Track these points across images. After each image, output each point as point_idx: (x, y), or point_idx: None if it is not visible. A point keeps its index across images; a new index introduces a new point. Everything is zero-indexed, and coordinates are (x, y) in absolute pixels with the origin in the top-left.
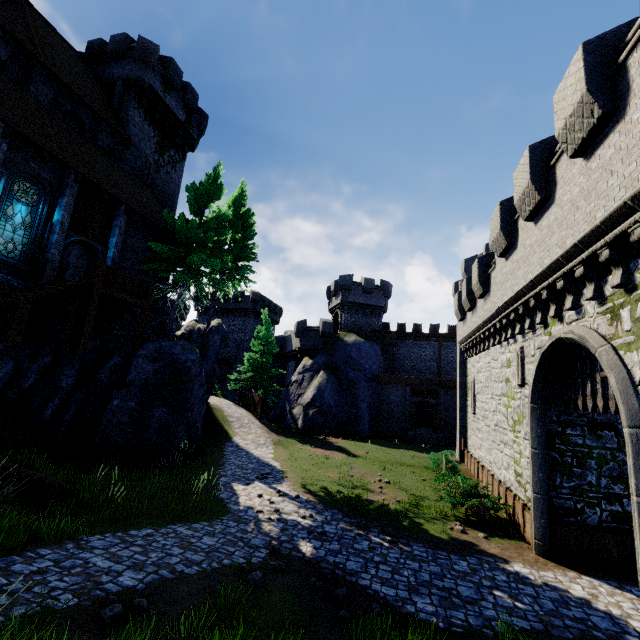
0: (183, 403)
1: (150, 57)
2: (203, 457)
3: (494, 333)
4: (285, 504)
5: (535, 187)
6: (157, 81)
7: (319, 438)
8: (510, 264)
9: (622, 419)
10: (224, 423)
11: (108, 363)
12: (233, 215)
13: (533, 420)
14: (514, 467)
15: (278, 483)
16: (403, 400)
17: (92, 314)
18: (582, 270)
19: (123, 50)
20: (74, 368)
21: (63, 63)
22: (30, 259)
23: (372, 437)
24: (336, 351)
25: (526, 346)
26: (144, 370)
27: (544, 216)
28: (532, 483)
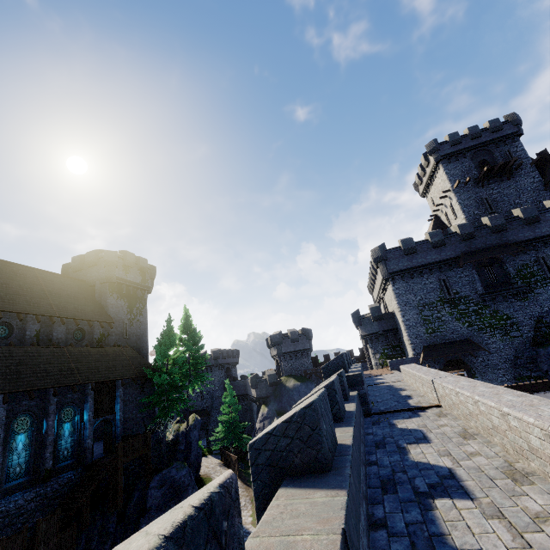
0: None
1: (114, 261)
2: None
3: None
4: None
5: None
6: (120, 271)
7: None
8: None
9: None
10: None
11: (133, 499)
12: (187, 340)
13: None
14: None
15: None
16: None
17: (121, 481)
18: None
19: (96, 261)
20: (115, 514)
21: (65, 299)
22: (76, 453)
23: None
24: (282, 397)
25: None
26: (156, 497)
27: None
28: None
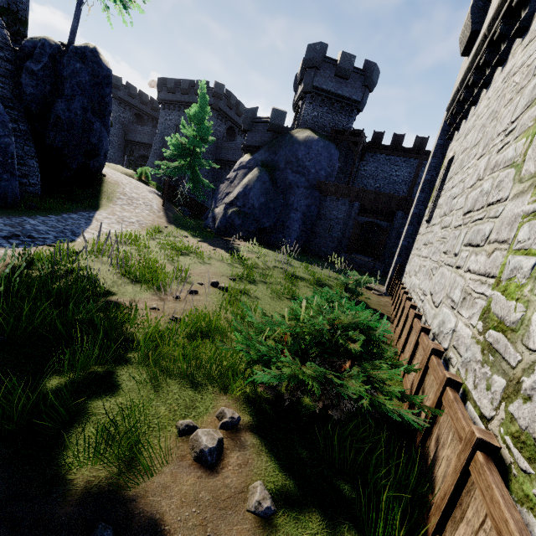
0: None
1: None
2: None
3: None
4: None
5: None
6: None
7: (227, 239)
8: None
9: None
10: (106, 197)
11: None
12: None
13: None
14: (487, 301)
15: (4, 246)
16: (347, 217)
17: None
18: None
19: None
20: None
21: None
22: None
23: (295, 252)
24: (281, 148)
25: None
26: None
27: None
28: None
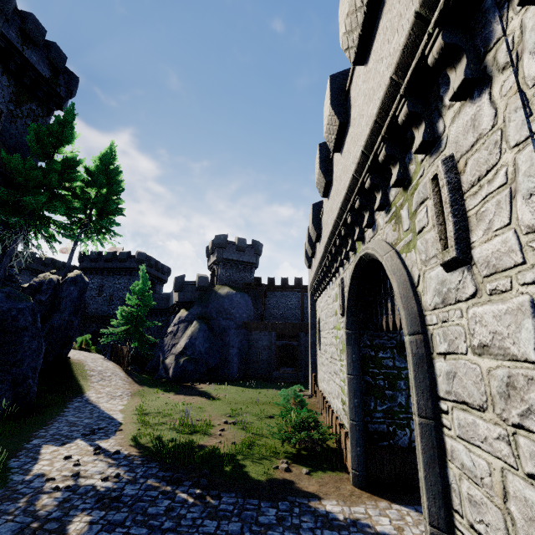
0: (6, 357)
1: (2, 6)
2: (32, 417)
3: (327, 271)
4: (94, 464)
5: (335, 112)
6: (12, 32)
7: (187, 385)
8: (330, 201)
9: (403, 326)
10: (81, 378)
11: None
12: (97, 169)
13: (349, 346)
14: (341, 395)
15: (105, 438)
16: (269, 344)
17: None
18: (370, 179)
19: None
20: None
21: None
22: None
23: (240, 380)
24: (210, 302)
25: (345, 276)
26: None
27: (345, 142)
28: (349, 410)
